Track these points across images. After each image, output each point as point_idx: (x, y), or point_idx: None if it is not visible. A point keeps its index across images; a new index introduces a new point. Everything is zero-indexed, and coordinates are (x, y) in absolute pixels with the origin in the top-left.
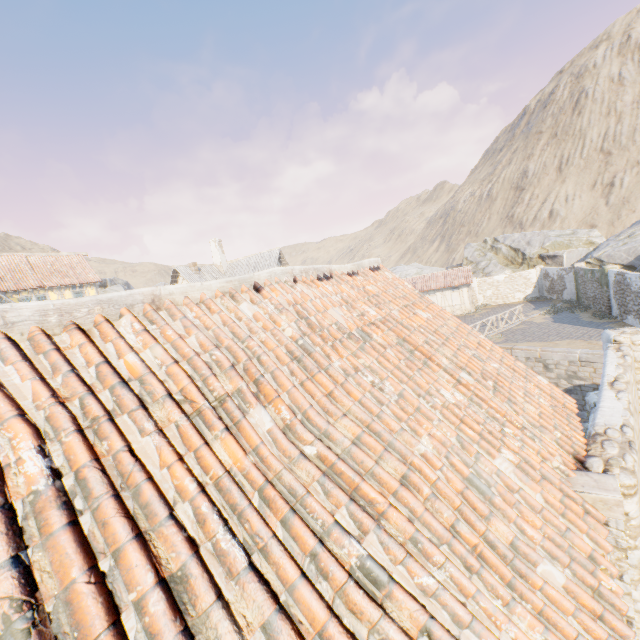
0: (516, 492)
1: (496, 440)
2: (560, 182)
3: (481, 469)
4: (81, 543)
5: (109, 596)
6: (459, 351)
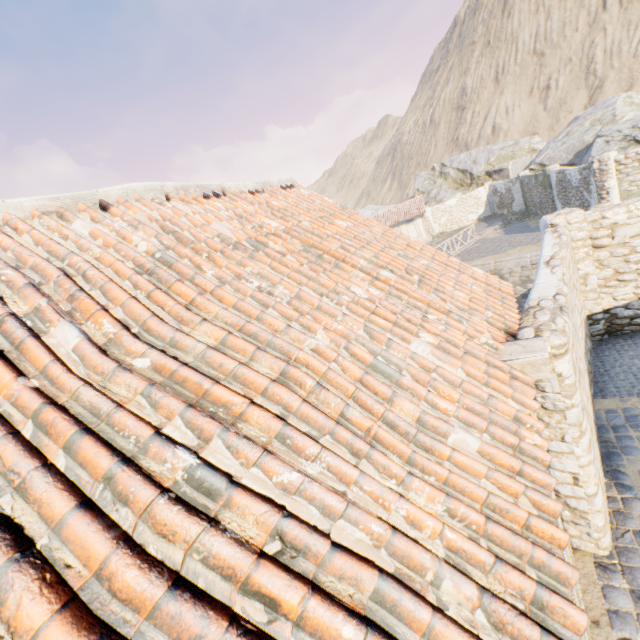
0: (433, 371)
1: (413, 326)
2: (499, 94)
3: (390, 354)
4: None
5: None
6: (381, 252)
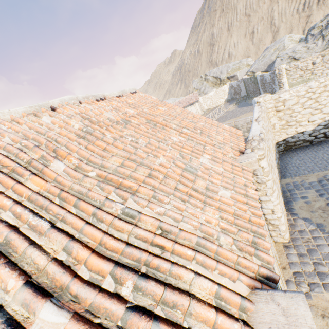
0: (210, 169)
1: (200, 151)
2: (230, 37)
3: (192, 164)
4: None
5: None
6: (182, 121)
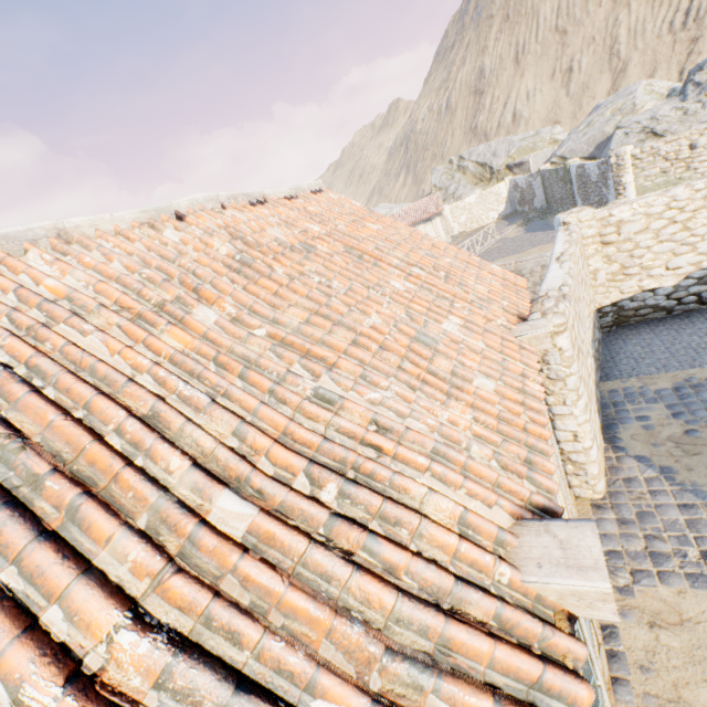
0: (461, 343)
1: (443, 311)
2: (519, 77)
3: (428, 331)
4: (50, 402)
5: (89, 429)
6: (411, 252)
